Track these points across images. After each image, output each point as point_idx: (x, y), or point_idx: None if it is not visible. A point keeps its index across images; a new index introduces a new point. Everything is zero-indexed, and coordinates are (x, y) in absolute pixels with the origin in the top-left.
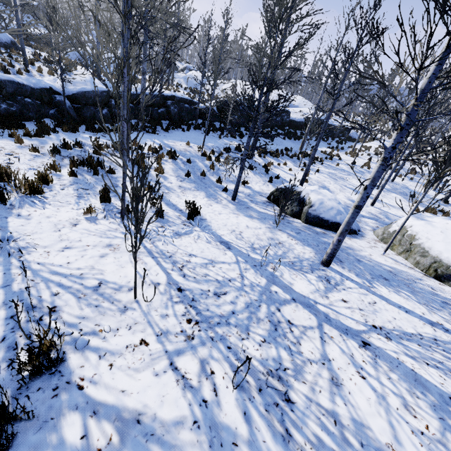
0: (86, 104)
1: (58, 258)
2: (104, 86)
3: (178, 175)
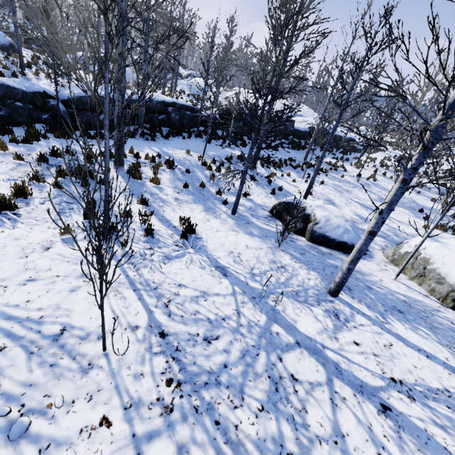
0: (82, 109)
1: (16, 295)
2: (102, 91)
3: (175, 186)
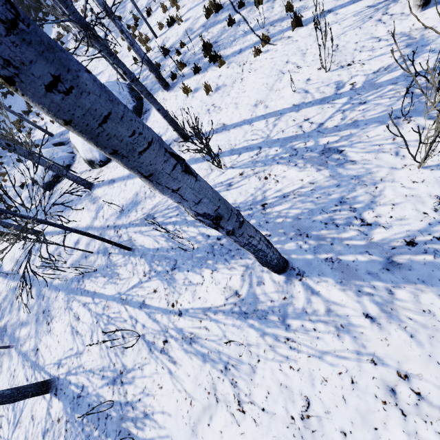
0: None
1: None
2: None
3: None
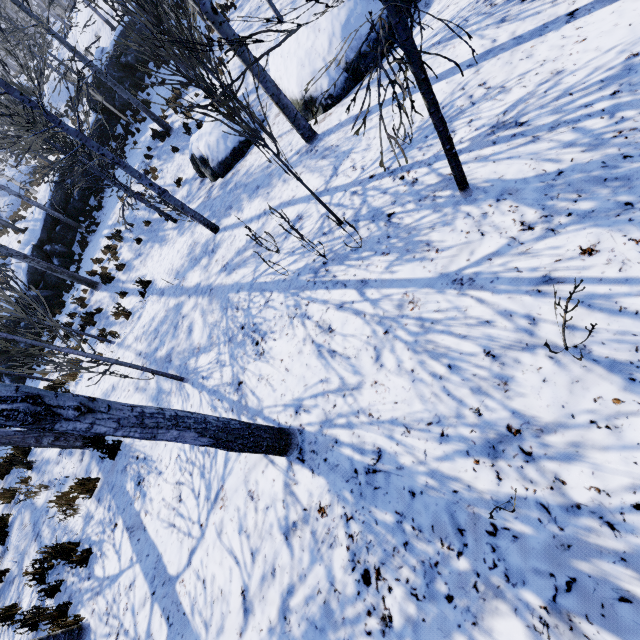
0: (43, 276)
1: (98, 392)
2: (27, 246)
3: (135, 251)
